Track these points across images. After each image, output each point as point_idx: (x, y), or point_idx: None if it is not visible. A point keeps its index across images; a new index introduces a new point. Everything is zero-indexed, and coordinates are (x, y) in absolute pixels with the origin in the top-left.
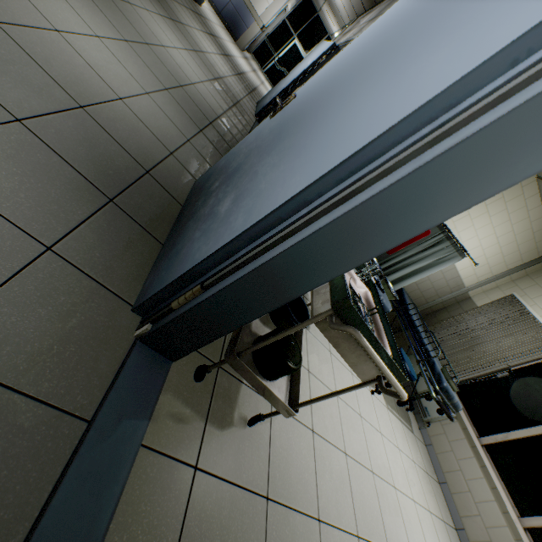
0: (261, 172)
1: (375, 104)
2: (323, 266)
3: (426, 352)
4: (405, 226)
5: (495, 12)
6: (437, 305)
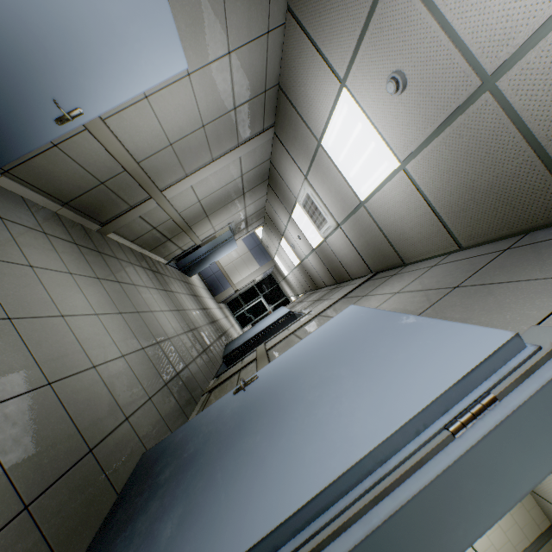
0: (217, 479)
1: (322, 433)
2: None
3: None
4: None
5: (393, 377)
6: None
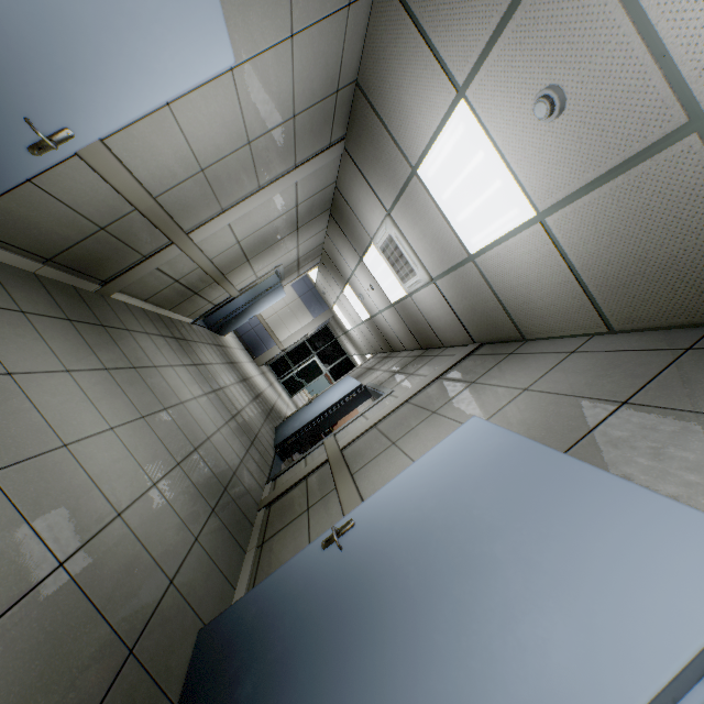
0: None
1: (500, 680)
2: None
3: None
4: None
5: (595, 590)
6: None
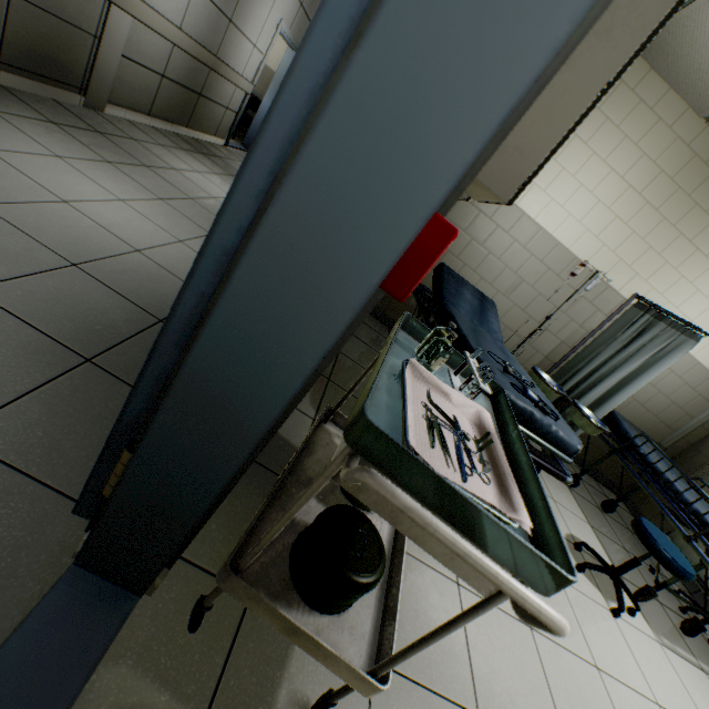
0: None
1: None
2: (276, 354)
3: (697, 518)
4: (380, 224)
5: None
6: (694, 431)
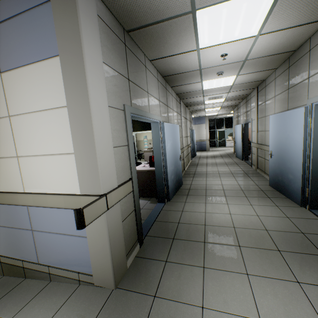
0: (289, 166)
1: (295, 145)
2: None
3: None
4: None
5: (296, 128)
6: None
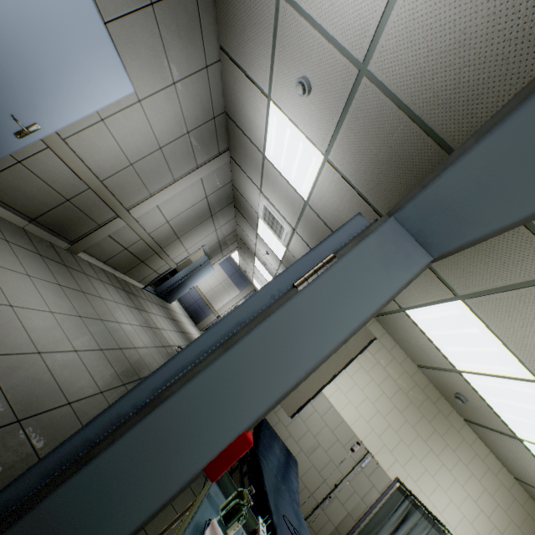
0: None
1: None
2: (117, 506)
3: None
4: (212, 432)
5: None
6: None
